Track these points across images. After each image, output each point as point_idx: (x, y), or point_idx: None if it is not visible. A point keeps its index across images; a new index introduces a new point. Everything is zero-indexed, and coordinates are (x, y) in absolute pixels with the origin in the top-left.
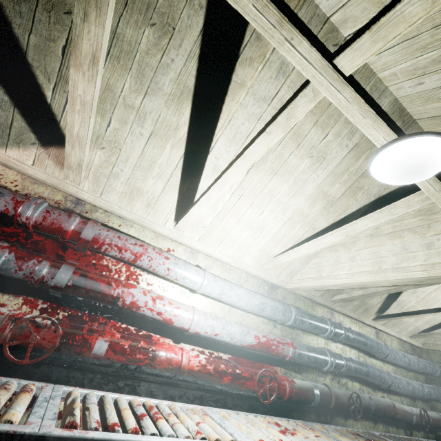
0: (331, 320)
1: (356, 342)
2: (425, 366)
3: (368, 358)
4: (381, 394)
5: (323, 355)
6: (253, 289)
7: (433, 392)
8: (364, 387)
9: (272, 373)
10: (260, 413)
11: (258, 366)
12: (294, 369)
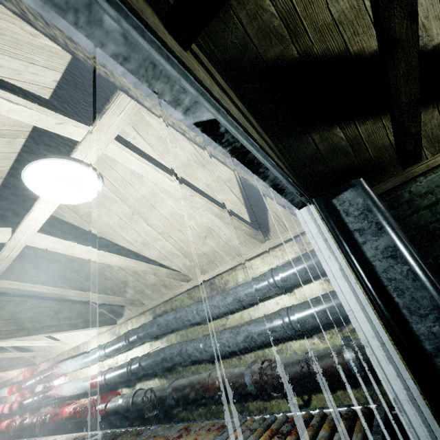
0: (129, 331)
1: (153, 334)
2: (281, 277)
3: (200, 328)
4: (227, 362)
5: (123, 368)
6: (102, 344)
7: (307, 313)
8: (198, 367)
9: (92, 402)
10: (115, 427)
11: (110, 394)
12: (130, 385)
